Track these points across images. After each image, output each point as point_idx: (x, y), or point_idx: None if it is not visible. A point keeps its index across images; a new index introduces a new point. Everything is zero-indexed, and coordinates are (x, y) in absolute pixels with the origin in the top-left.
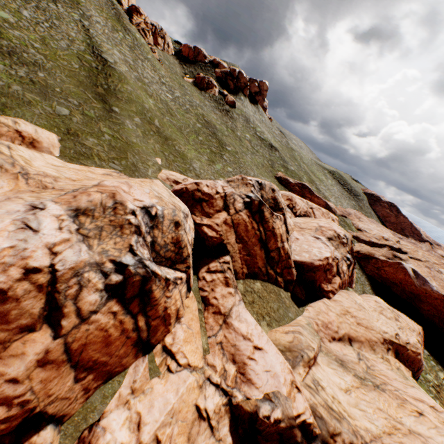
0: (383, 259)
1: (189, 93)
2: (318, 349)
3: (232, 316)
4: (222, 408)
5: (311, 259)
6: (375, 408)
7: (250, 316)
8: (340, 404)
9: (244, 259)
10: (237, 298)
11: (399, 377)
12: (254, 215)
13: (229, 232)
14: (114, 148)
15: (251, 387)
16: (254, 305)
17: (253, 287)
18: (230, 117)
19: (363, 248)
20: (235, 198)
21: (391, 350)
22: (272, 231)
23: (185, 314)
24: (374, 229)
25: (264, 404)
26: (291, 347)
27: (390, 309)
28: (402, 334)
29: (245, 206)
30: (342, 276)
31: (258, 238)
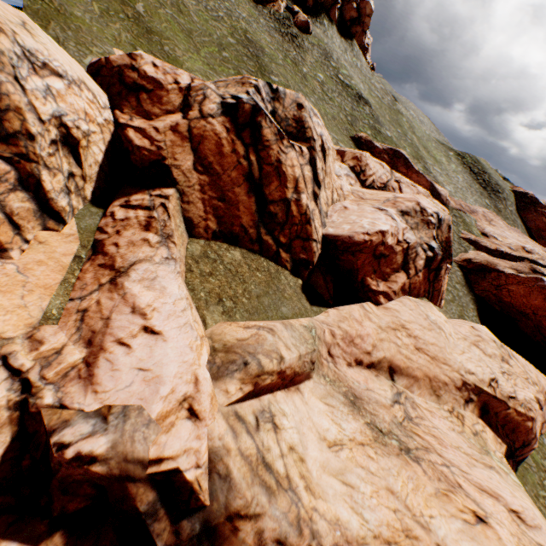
0: (512, 272)
1: (232, 1)
2: (301, 364)
3: (130, 274)
4: (2, 413)
5: (351, 231)
6: (381, 488)
7: (179, 285)
8: (303, 463)
9: (212, 206)
10: (162, 254)
11: (469, 447)
12: (241, 131)
13: (179, 147)
14: (25, 8)
15: (86, 389)
16: (209, 279)
17: (223, 255)
18: (297, 46)
19: (480, 256)
20: (207, 94)
21: (474, 404)
22: (276, 166)
23: (28, 252)
24: (513, 238)
25: (84, 423)
26: (233, 347)
27: (496, 343)
28: (506, 382)
29: (223, 111)
30: (412, 274)
31: (244, 173)
